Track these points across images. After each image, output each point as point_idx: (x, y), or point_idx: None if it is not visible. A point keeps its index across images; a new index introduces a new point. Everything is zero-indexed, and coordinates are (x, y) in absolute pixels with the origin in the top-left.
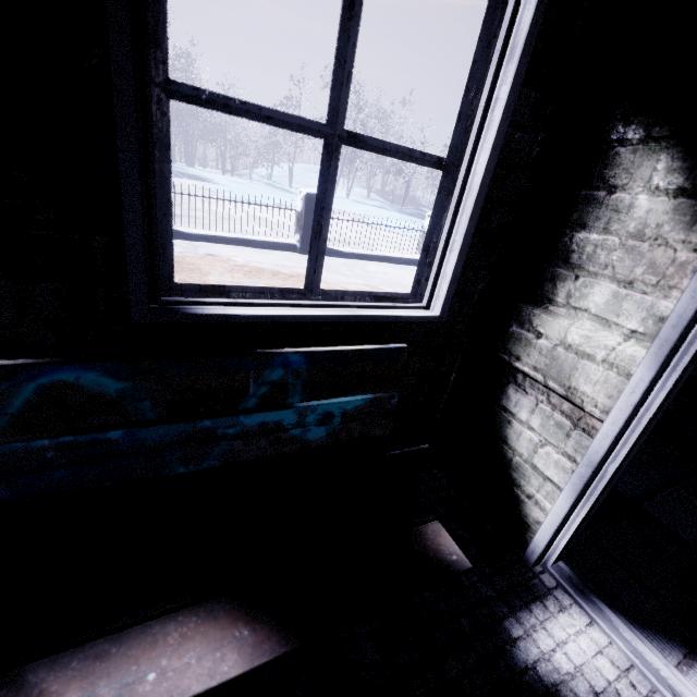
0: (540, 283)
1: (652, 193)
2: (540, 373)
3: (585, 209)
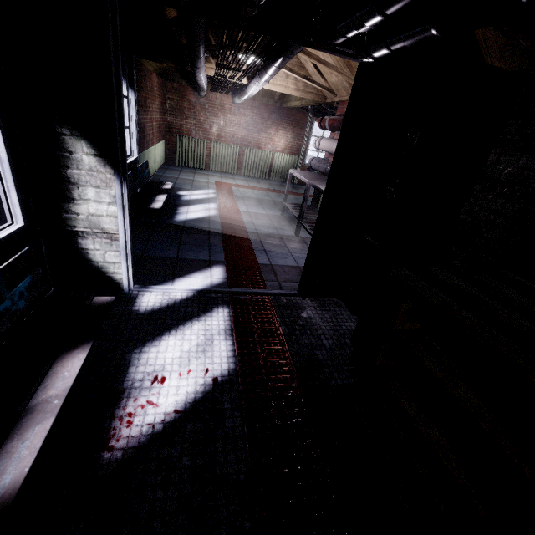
0: (64, 193)
1: (87, 155)
2: (88, 228)
3: (64, 160)
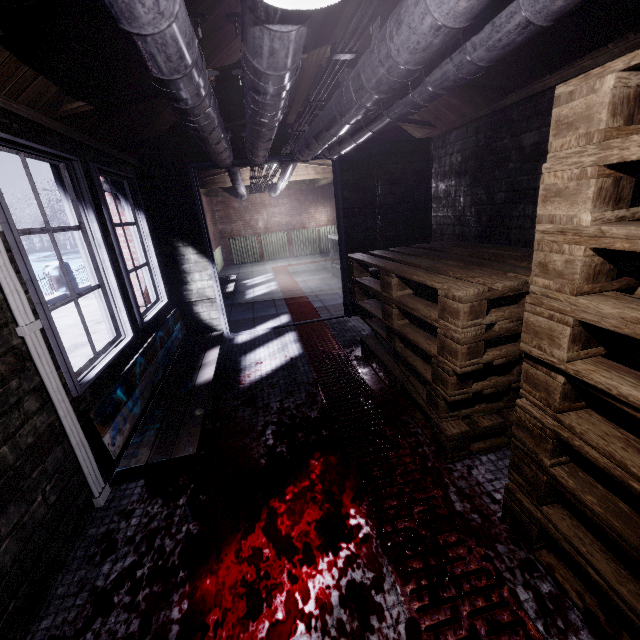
0: (183, 280)
1: (193, 255)
2: (199, 298)
3: (181, 261)
